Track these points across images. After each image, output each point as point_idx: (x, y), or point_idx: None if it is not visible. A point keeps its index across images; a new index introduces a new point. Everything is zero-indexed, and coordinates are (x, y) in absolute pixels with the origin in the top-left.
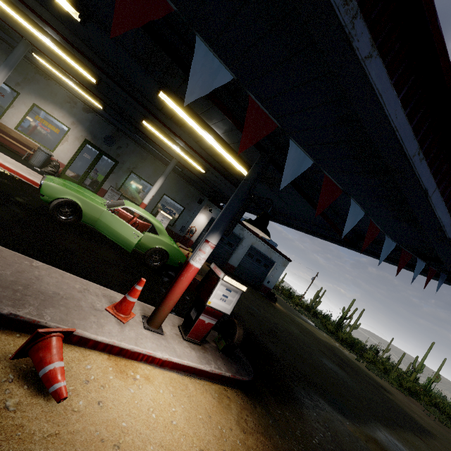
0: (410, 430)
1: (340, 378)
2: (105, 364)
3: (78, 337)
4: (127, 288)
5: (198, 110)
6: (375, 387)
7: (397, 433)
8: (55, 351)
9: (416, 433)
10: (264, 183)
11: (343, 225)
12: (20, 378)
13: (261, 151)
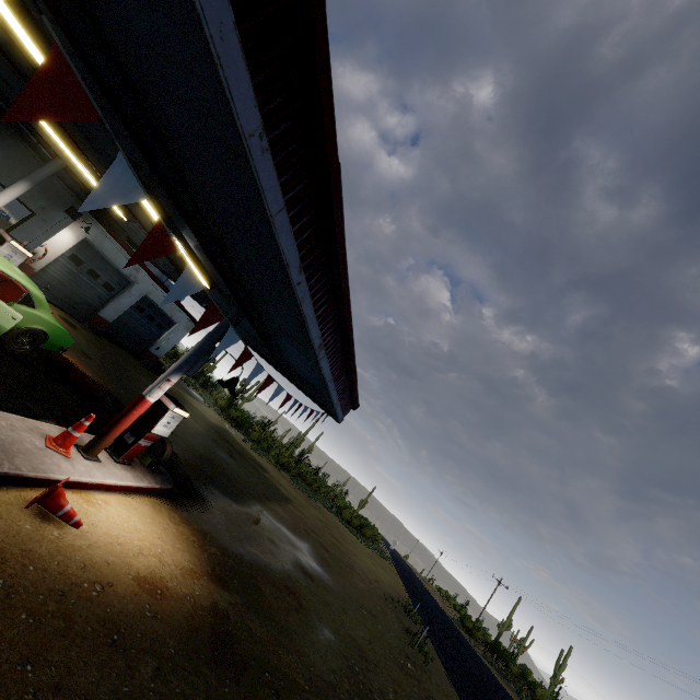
0: (275, 501)
1: (230, 468)
2: (75, 498)
3: (51, 480)
4: (21, 404)
5: (180, 227)
6: (257, 468)
7: (266, 505)
8: (65, 497)
9: (279, 502)
10: (221, 295)
11: (282, 359)
12: (43, 519)
13: (240, 306)
